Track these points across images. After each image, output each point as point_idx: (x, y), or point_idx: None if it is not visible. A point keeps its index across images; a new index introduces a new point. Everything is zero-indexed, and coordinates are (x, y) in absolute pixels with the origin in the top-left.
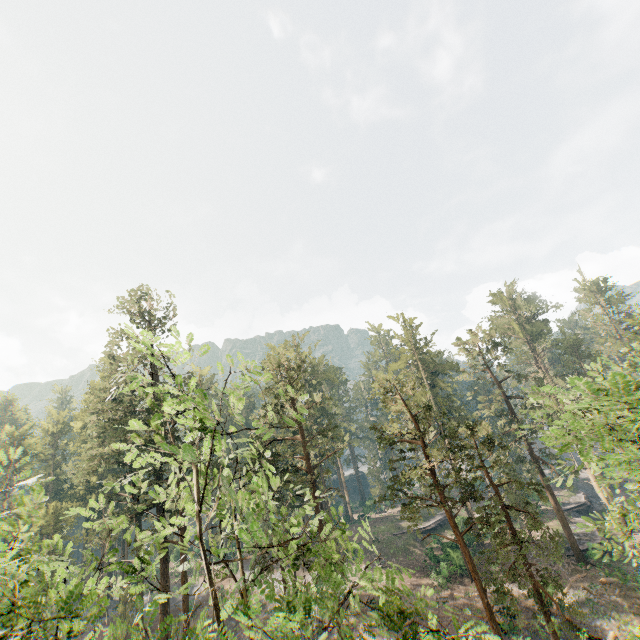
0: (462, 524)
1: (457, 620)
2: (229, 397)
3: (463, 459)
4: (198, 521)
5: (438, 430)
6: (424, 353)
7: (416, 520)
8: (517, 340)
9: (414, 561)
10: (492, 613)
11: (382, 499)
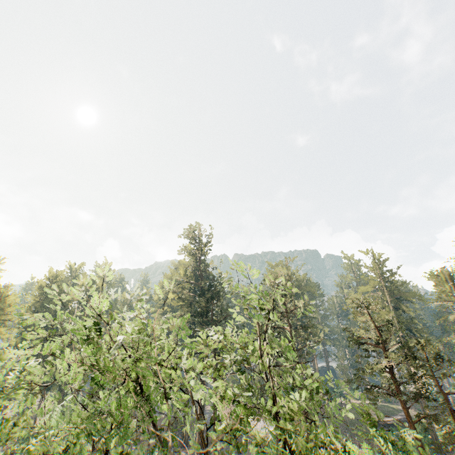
0: (420, 427)
1: None
2: (278, 296)
3: (417, 366)
4: (260, 350)
5: (400, 344)
6: (389, 282)
7: (375, 401)
8: None
9: (373, 443)
10: None
11: (349, 382)
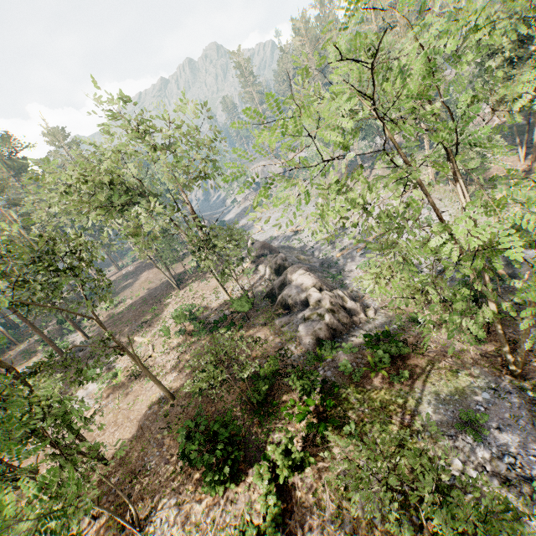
0: None
1: (15, 363)
2: None
3: None
4: None
5: None
6: None
7: None
8: (4, 174)
9: None
10: (35, 326)
11: None
